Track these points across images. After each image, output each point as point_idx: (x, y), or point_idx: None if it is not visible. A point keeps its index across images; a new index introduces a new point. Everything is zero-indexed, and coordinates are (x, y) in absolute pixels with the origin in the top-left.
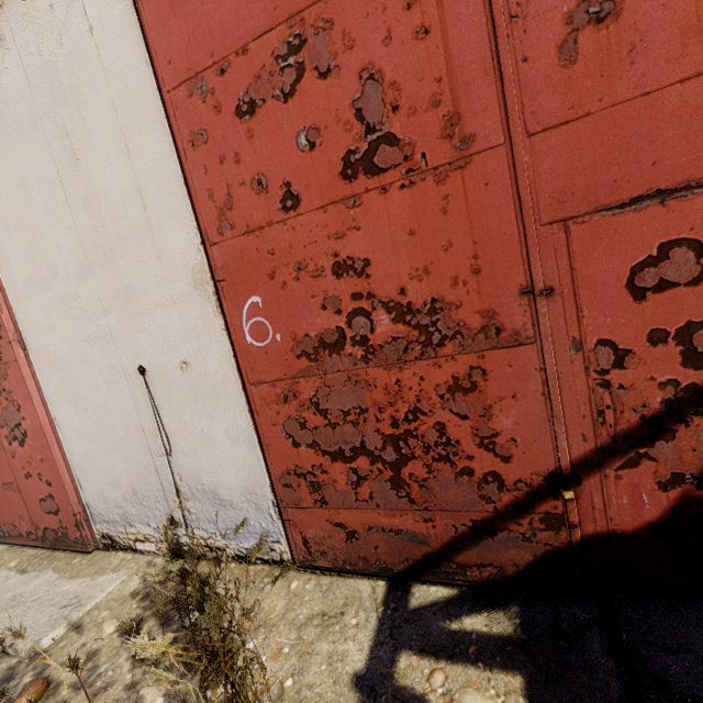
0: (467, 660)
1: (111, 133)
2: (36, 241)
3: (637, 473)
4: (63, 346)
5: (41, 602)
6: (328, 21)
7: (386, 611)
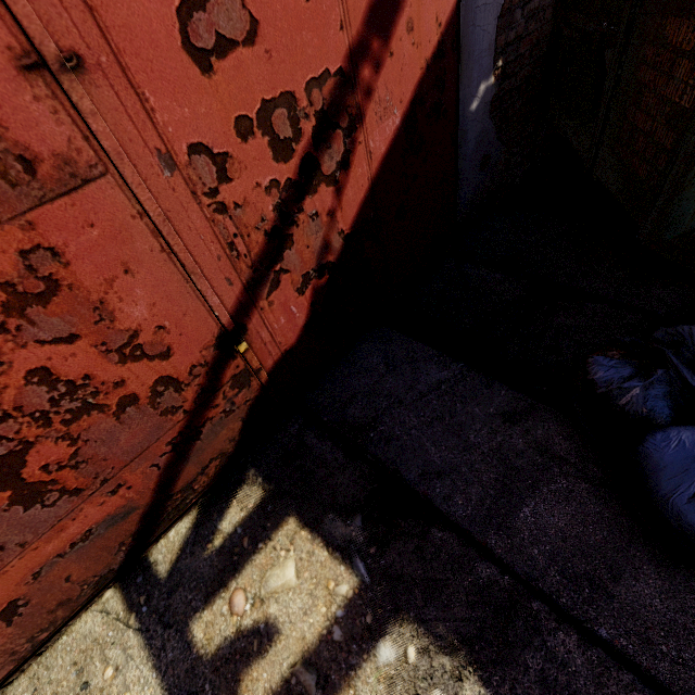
0: (249, 555)
1: None
2: None
3: (282, 291)
4: None
5: None
6: None
7: (140, 613)
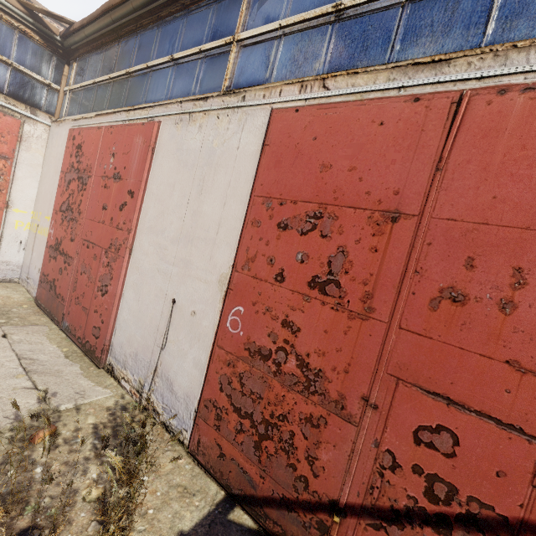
0: None
1: (222, 193)
2: (164, 213)
3: (376, 535)
4: (147, 265)
5: (68, 382)
6: (336, 216)
7: (215, 510)
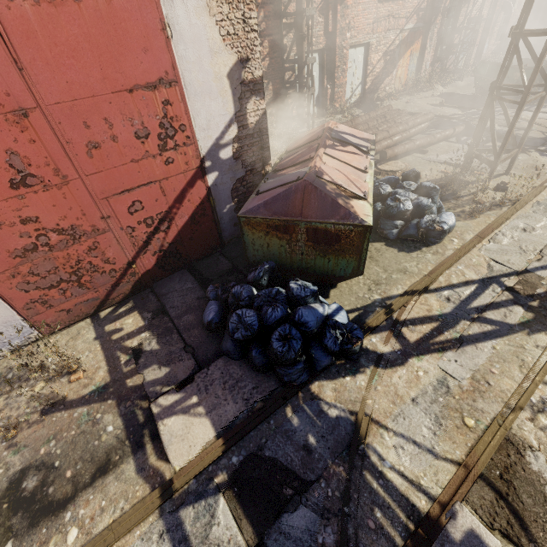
0: (123, 317)
1: None
2: None
3: (147, 255)
4: None
5: None
6: None
7: (94, 323)
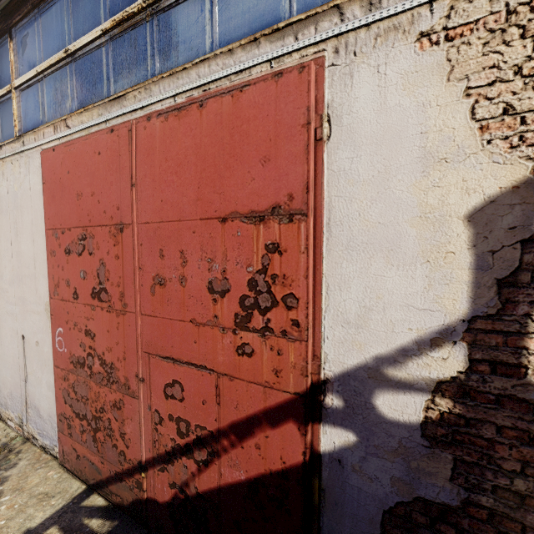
0: None
1: (30, 231)
2: None
3: (164, 475)
4: None
5: None
6: (94, 235)
7: (71, 502)
